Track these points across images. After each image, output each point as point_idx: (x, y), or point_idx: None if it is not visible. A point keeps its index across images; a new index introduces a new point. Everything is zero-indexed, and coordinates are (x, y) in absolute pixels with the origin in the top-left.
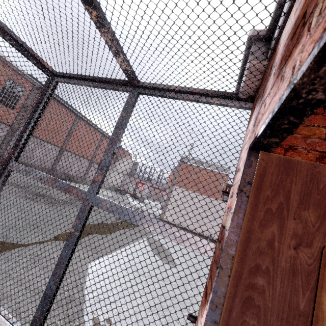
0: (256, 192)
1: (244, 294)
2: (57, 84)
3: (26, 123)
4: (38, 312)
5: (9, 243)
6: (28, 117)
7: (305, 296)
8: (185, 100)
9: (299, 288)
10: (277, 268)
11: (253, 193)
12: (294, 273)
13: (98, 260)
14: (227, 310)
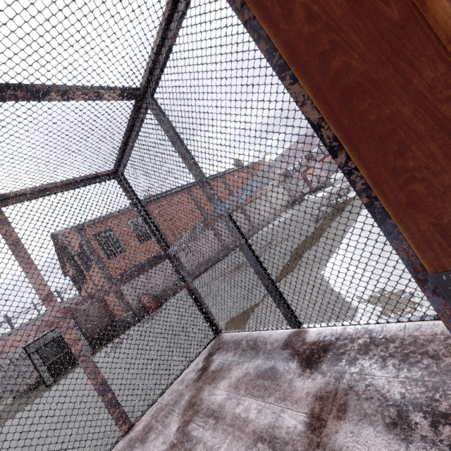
0: (254, 0)
1: (336, 95)
2: (124, 176)
3: (144, 221)
4: (281, 309)
5: (248, 309)
6: (140, 216)
7: (389, 1)
8: (175, 36)
9: (376, 4)
10: (338, 26)
11: (253, 6)
12: (357, 2)
13: (327, 265)
14: (337, 128)
